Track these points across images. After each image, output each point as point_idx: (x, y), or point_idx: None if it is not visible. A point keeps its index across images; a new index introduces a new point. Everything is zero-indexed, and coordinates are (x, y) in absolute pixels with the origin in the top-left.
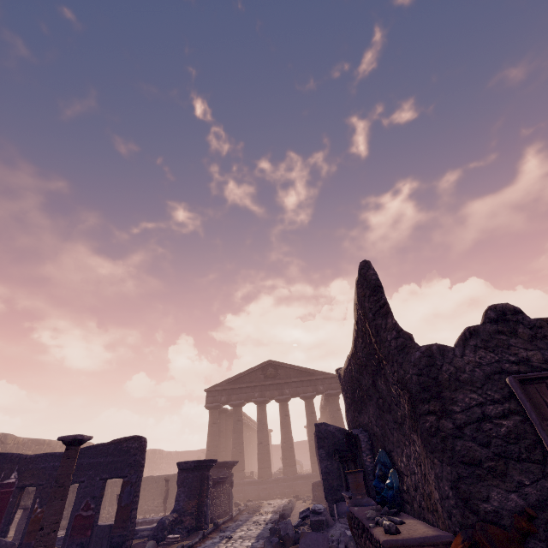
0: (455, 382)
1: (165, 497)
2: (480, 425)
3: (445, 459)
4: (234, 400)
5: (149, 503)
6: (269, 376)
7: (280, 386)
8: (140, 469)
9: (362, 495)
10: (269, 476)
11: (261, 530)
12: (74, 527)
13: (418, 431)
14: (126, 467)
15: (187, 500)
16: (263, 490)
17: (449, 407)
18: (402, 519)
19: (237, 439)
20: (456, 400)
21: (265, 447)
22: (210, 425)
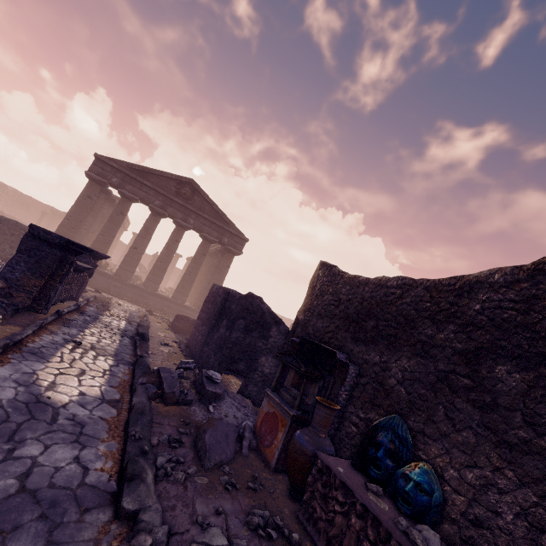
0: None
1: None
2: None
3: None
4: (127, 190)
5: None
6: (182, 194)
7: (188, 212)
8: None
9: (326, 434)
10: (128, 279)
11: (118, 345)
12: None
13: None
14: None
15: (29, 275)
16: (115, 287)
17: None
18: None
19: (110, 230)
20: None
21: (138, 254)
22: (82, 196)
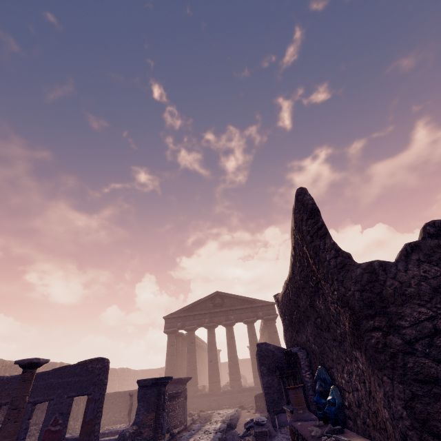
0: (401, 296)
1: (129, 409)
2: (433, 339)
3: (396, 376)
4: (188, 325)
5: (116, 414)
6: (217, 305)
7: (226, 313)
8: (103, 387)
9: (303, 409)
10: (218, 389)
11: (211, 439)
12: (43, 440)
13: (362, 347)
14: (90, 385)
15: (146, 413)
16: (213, 401)
17: (396, 322)
18: (348, 437)
19: (191, 358)
20: (404, 314)
21: (214, 364)
22: (168, 347)
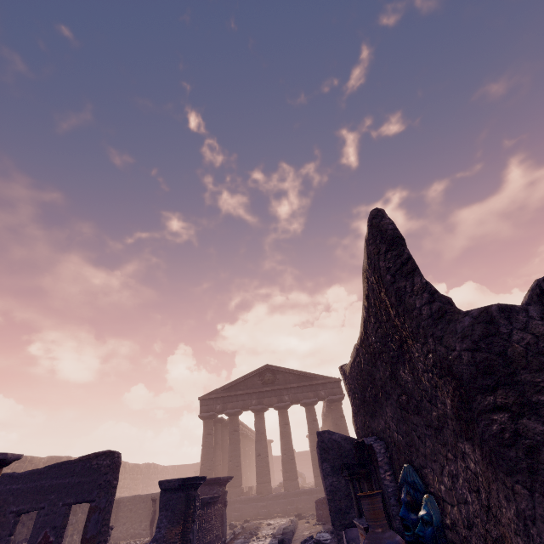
0: (538, 357)
1: (152, 519)
2: None
3: (538, 485)
4: (230, 408)
5: (136, 525)
6: (267, 382)
7: (279, 392)
8: (111, 491)
9: (383, 527)
10: (268, 492)
11: None
12: None
13: (475, 438)
14: (94, 489)
15: (170, 526)
16: (262, 507)
17: (532, 397)
18: None
19: (234, 451)
20: None
21: (263, 459)
22: (204, 437)
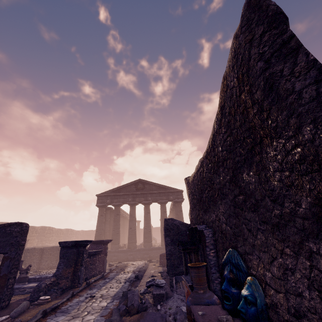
0: None
1: None
2: None
3: None
4: (115, 202)
5: (53, 262)
6: (139, 189)
7: (145, 195)
8: (20, 248)
9: (204, 289)
10: (134, 247)
11: (119, 289)
12: None
13: None
14: (7, 245)
15: (65, 268)
16: (130, 255)
17: None
18: None
19: (116, 225)
20: None
21: (133, 231)
22: (98, 217)
